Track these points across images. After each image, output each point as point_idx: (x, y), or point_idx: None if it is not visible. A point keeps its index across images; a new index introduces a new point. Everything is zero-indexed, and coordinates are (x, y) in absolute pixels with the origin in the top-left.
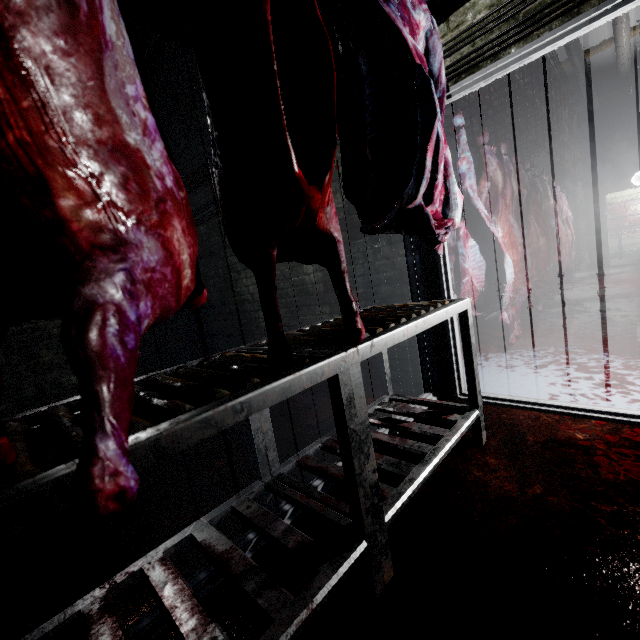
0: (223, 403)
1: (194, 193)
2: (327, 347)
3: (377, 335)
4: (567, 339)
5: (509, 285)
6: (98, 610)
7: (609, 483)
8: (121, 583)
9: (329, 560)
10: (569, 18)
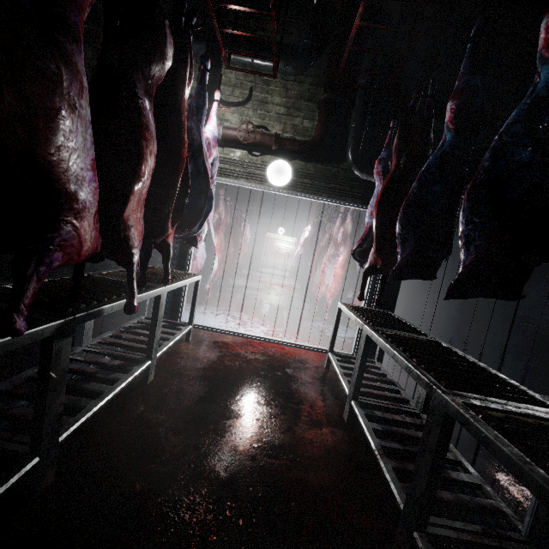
0: (138, 295)
1: None
2: (154, 283)
3: (172, 283)
4: (231, 304)
5: (215, 271)
6: (14, 388)
7: (231, 352)
8: (16, 381)
9: (137, 365)
10: (261, 183)
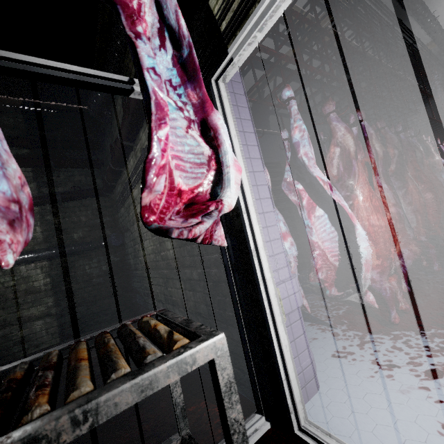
0: None
1: (117, 185)
2: None
3: None
4: None
5: (366, 263)
6: None
7: None
8: None
9: None
10: None
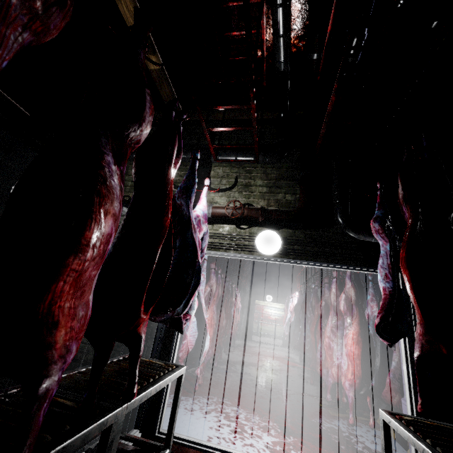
0: (54, 448)
1: None
2: (108, 399)
3: (138, 393)
4: (224, 392)
5: (205, 352)
6: None
7: None
8: None
9: None
10: (250, 253)
